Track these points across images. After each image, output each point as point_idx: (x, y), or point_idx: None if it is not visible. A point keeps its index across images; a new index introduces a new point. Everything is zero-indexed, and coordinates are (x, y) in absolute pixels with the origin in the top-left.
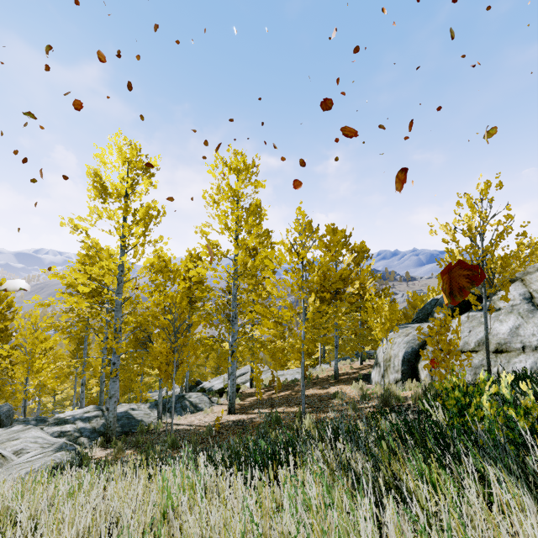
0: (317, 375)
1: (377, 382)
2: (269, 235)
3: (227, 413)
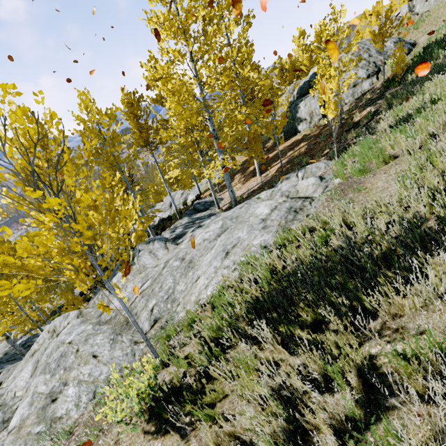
0: (243, 161)
1: (305, 128)
2: (251, 44)
3: (259, 175)
